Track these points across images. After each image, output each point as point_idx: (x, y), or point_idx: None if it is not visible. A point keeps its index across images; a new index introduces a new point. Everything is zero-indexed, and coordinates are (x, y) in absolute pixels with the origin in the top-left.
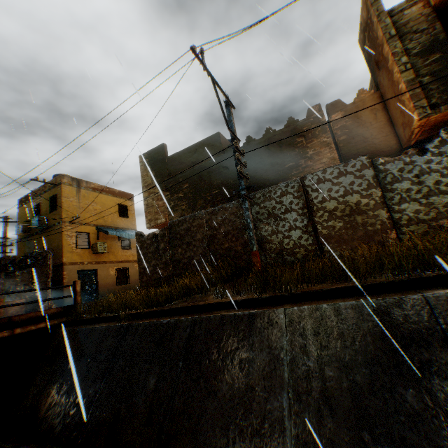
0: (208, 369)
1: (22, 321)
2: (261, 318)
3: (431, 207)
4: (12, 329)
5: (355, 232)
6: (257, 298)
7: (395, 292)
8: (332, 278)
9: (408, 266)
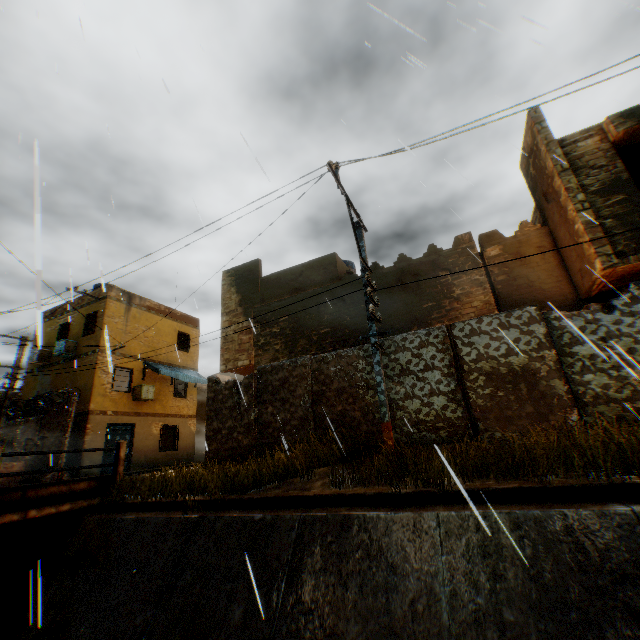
0: (327, 597)
1: (39, 498)
2: (404, 524)
3: (624, 382)
4: (25, 509)
5: (523, 407)
6: (394, 493)
7: (592, 502)
8: (496, 471)
9: (606, 465)
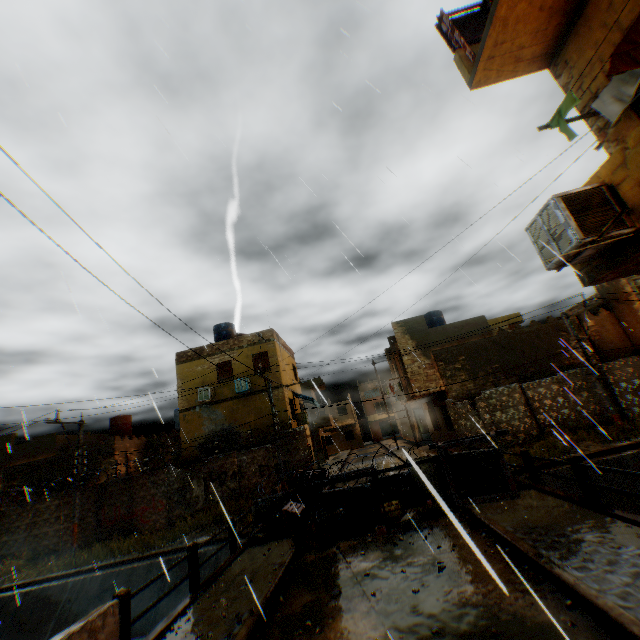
0: None
1: None
2: None
3: None
4: None
5: None
6: None
7: None
8: None
9: None
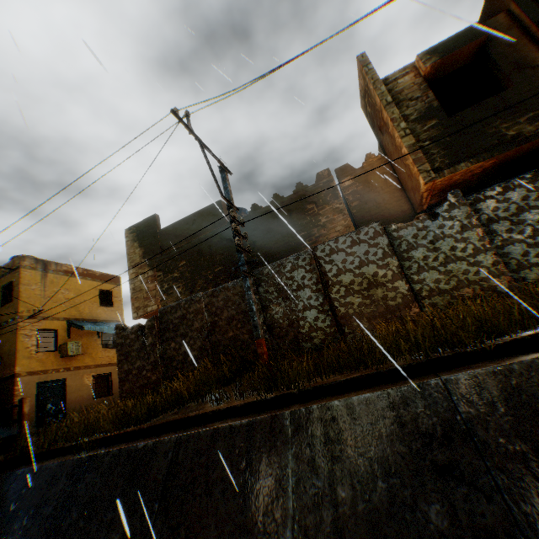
0: (193, 508)
1: None
2: (262, 427)
3: (451, 275)
4: None
5: (377, 308)
6: (261, 400)
7: (415, 378)
8: (349, 366)
9: (426, 344)
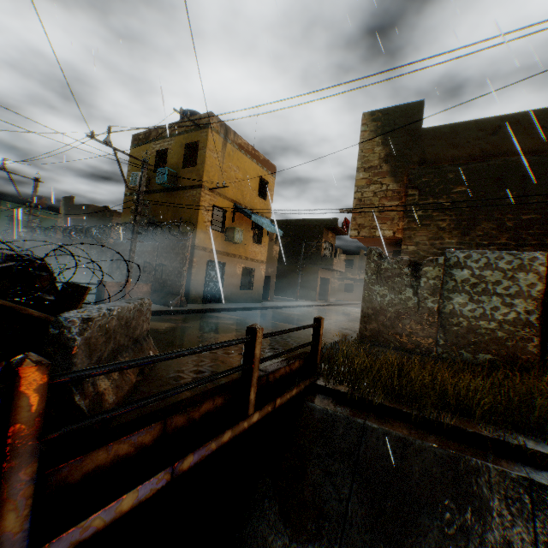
0: None
1: (273, 382)
2: None
3: None
4: (271, 398)
5: None
6: None
7: None
8: None
9: None
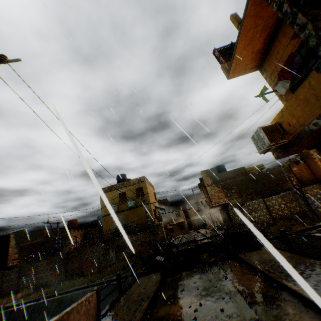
0: None
1: None
2: None
3: None
4: None
5: None
6: None
7: None
8: None
9: None
